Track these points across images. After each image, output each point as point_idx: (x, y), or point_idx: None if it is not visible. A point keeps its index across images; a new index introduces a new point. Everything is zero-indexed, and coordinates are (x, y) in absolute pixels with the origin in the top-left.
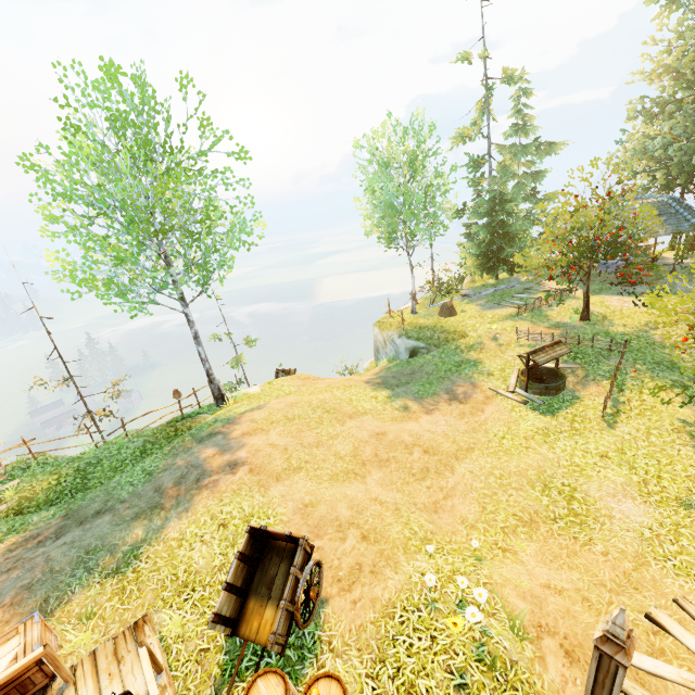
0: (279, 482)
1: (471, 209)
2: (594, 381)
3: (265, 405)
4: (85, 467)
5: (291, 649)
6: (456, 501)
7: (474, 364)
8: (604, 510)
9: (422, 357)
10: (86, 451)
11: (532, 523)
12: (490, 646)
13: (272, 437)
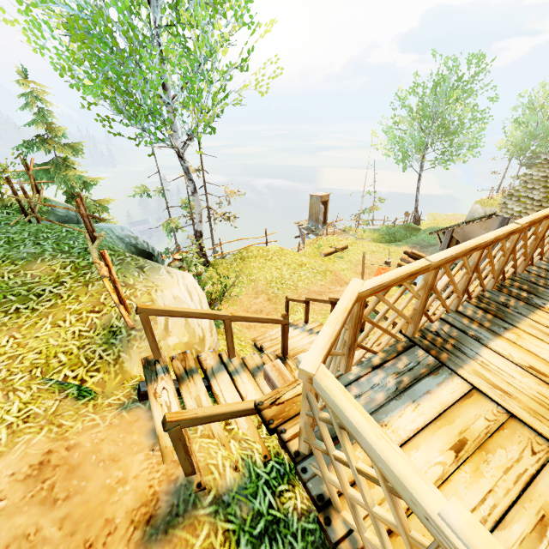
0: None
1: None
2: None
3: None
4: (389, 233)
5: None
6: None
7: None
8: None
9: None
10: (382, 228)
11: None
12: None
13: None
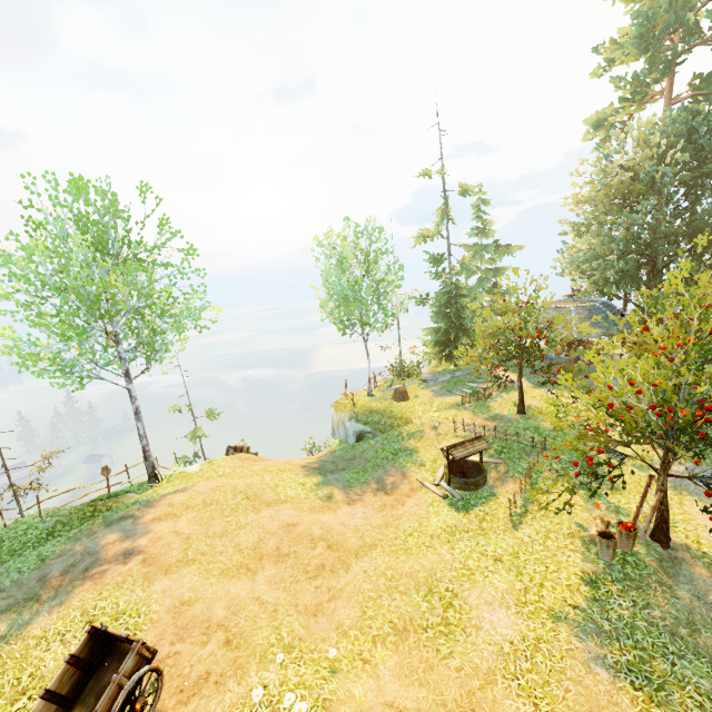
0: (166, 575)
1: (435, 298)
2: (512, 478)
3: (191, 487)
4: None
5: None
6: (340, 603)
7: (410, 453)
8: (475, 620)
9: (367, 442)
10: None
11: (404, 632)
12: None
13: (180, 523)
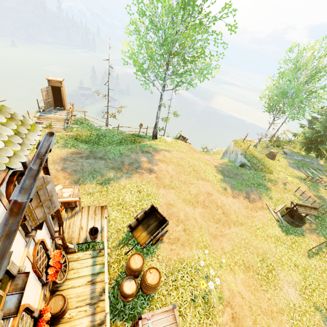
0: (164, 189)
1: (324, 111)
2: (317, 234)
3: (171, 151)
4: (100, 135)
5: (145, 248)
6: (224, 240)
7: (266, 189)
8: (280, 285)
9: (245, 170)
10: (102, 129)
11: (248, 268)
12: (209, 297)
13: (169, 168)
